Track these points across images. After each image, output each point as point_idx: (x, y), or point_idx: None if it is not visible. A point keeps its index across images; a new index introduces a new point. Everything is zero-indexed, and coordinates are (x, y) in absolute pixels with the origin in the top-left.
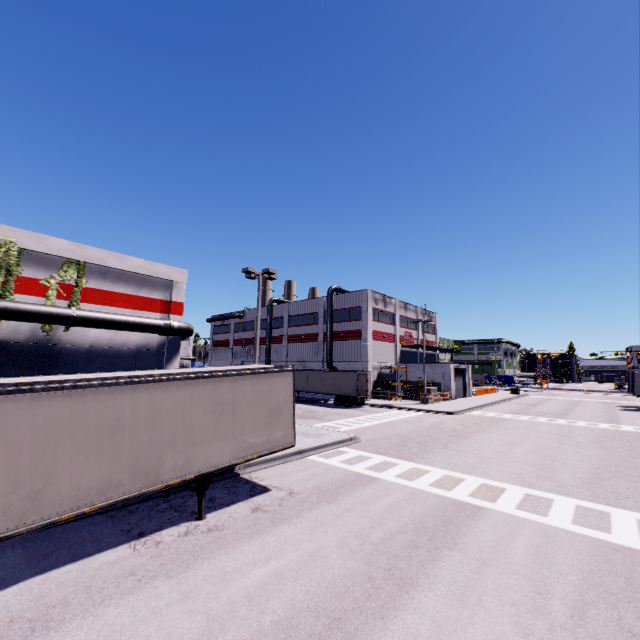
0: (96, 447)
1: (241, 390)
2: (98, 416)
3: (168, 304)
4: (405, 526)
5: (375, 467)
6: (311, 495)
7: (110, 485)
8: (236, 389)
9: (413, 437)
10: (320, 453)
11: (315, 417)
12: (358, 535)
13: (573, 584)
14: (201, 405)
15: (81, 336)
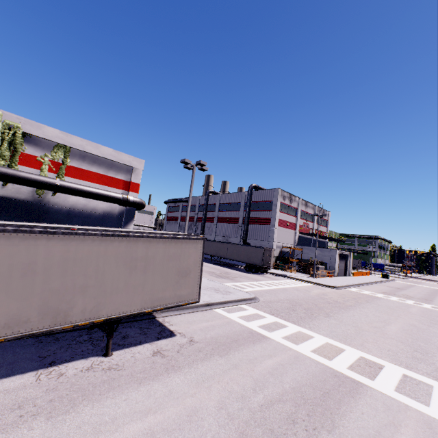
0: (6, 286)
1: (154, 250)
2: (10, 258)
3: (128, 184)
4: (285, 394)
5: (267, 326)
6: (207, 346)
7: (18, 321)
8: (149, 249)
9: (302, 303)
10: (225, 307)
11: (228, 277)
12: (239, 397)
13: None
14: (114, 259)
15: (64, 200)
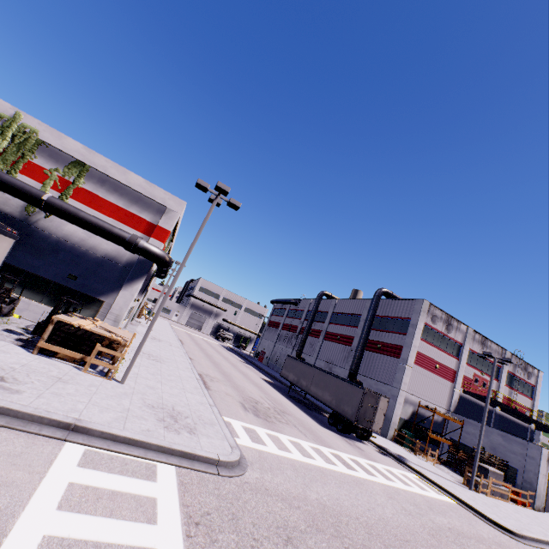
0: None
1: None
2: None
3: (154, 228)
4: None
5: None
6: None
7: None
8: None
9: (348, 533)
10: (108, 450)
11: (267, 417)
12: None
13: None
14: None
15: (57, 227)
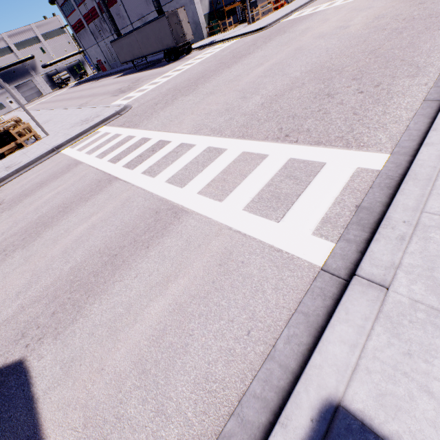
0: None
1: None
2: None
3: None
4: (26, 226)
5: (96, 148)
6: (8, 204)
7: None
8: None
9: (180, 87)
10: (76, 142)
11: (130, 89)
12: None
13: (58, 275)
14: None
15: None
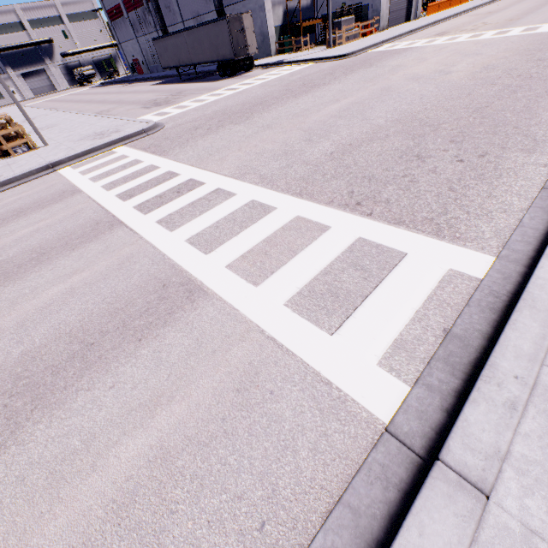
0: None
1: None
2: None
3: None
4: None
5: (105, 174)
6: None
7: None
8: None
9: (230, 112)
10: (82, 161)
11: (168, 102)
12: None
13: (1, 362)
14: None
15: None
